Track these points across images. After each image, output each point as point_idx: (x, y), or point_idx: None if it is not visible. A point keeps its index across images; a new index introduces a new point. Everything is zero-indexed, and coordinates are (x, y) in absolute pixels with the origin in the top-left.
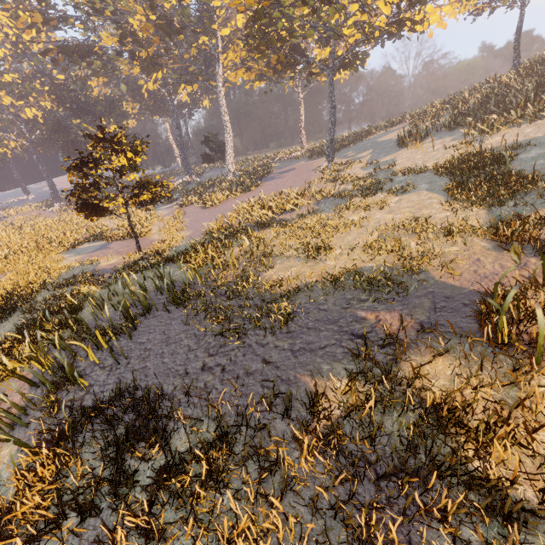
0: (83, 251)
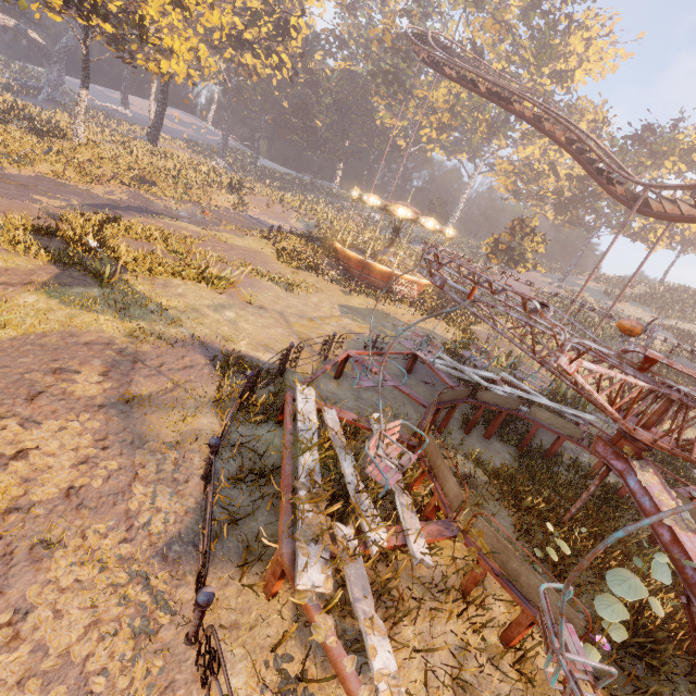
0: None
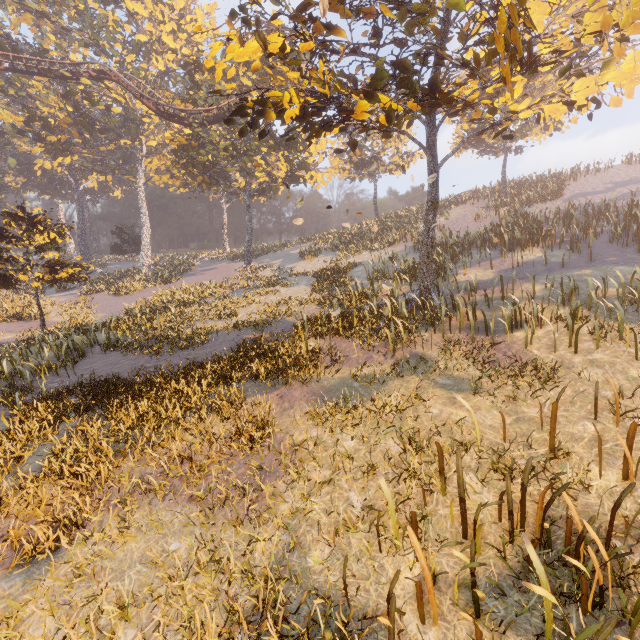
0: None
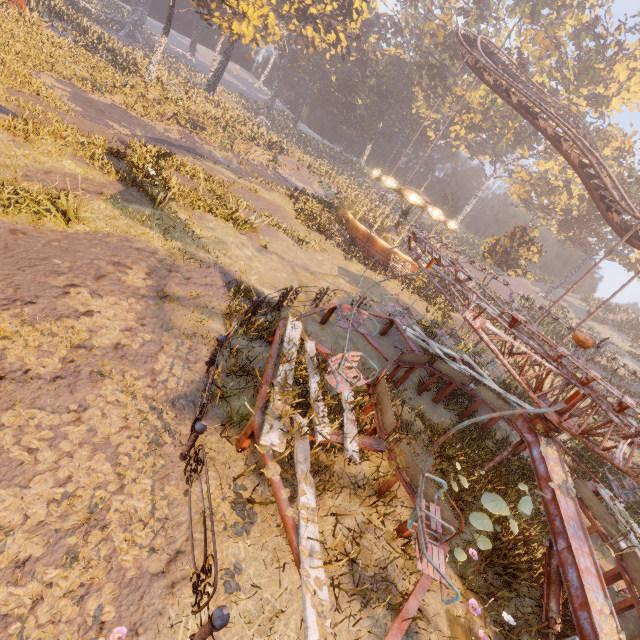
0: None
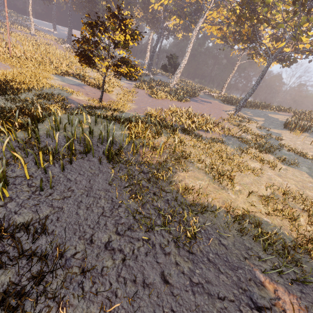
0: (66, 80)
